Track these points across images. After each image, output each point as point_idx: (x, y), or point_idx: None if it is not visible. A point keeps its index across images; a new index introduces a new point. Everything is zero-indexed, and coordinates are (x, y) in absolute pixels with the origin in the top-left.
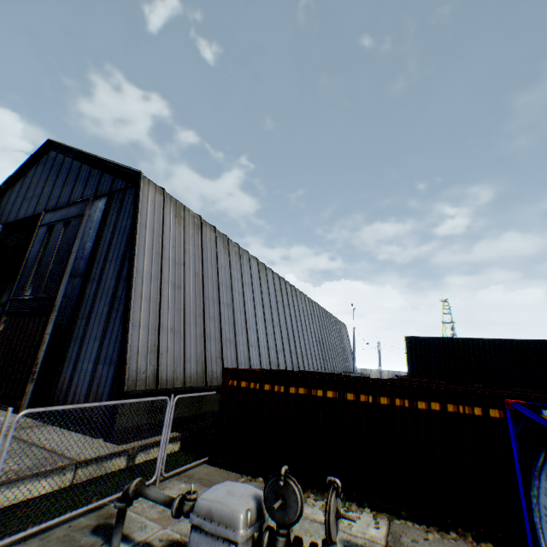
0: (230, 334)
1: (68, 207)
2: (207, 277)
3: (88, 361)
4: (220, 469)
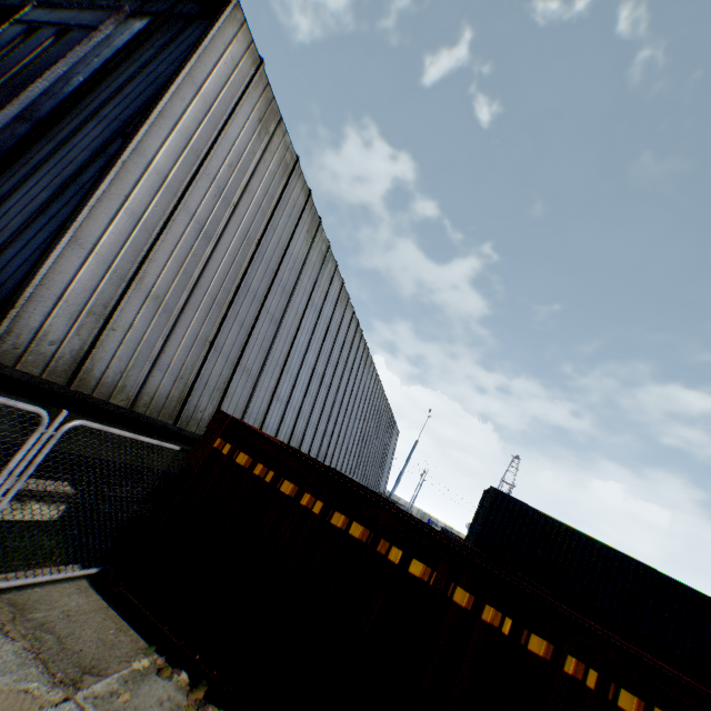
0: (254, 364)
1: (80, 10)
2: (262, 255)
3: None
4: (110, 611)
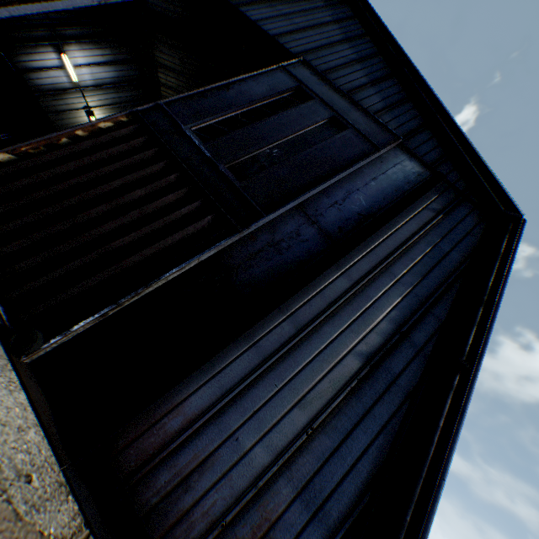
0: None
1: (350, 102)
2: None
3: (258, 434)
4: None
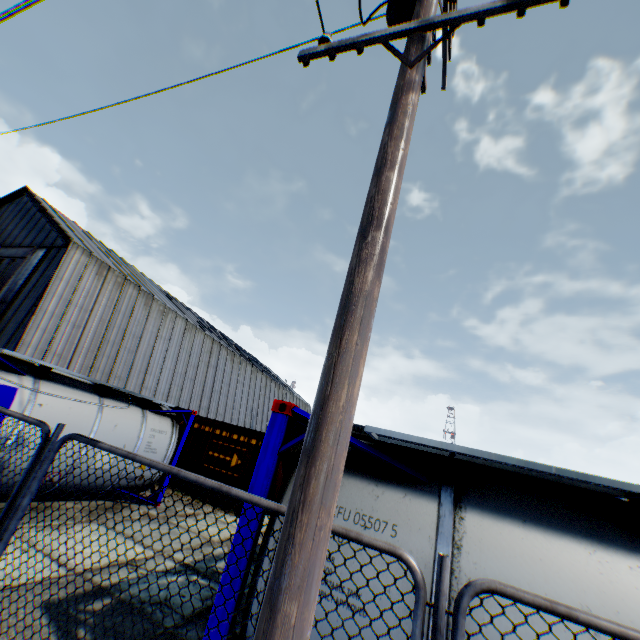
0: (123, 373)
1: (19, 248)
2: (114, 324)
3: None
4: None
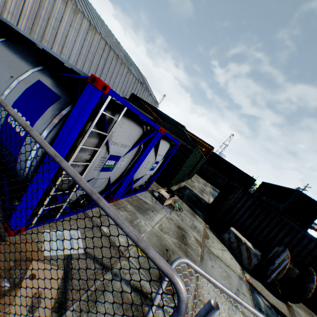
0: (50, 41)
1: None
2: (43, 7)
3: None
4: None
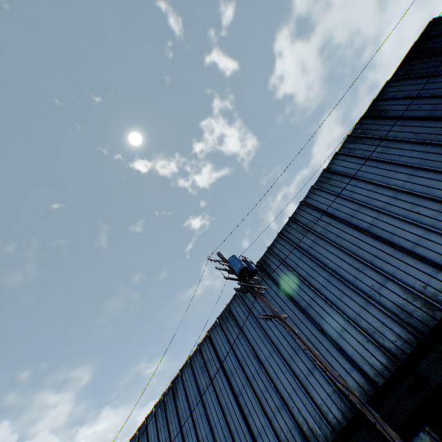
0: None
1: None
2: None
3: None
4: None
